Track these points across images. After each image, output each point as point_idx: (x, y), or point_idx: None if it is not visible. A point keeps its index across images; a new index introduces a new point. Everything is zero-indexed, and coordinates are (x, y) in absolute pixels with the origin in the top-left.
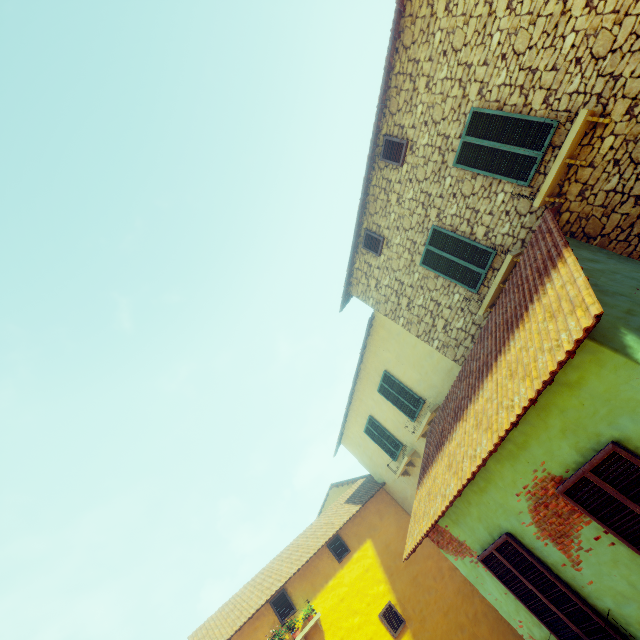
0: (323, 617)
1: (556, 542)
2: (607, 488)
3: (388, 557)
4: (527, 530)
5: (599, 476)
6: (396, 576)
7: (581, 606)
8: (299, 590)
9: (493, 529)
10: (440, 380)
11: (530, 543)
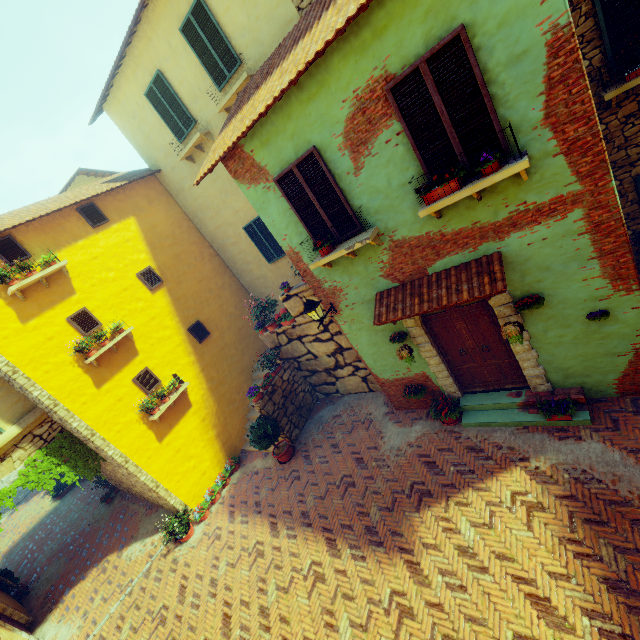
0: (70, 268)
1: (353, 152)
2: (429, 80)
3: (153, 236)
4: (334, 143)
5: (429, 68)
6: (159, 251)
7: (345, 205)
8: (35, 241)
9: (302, 147)
10: (271, 35)
11: (330, 157)
